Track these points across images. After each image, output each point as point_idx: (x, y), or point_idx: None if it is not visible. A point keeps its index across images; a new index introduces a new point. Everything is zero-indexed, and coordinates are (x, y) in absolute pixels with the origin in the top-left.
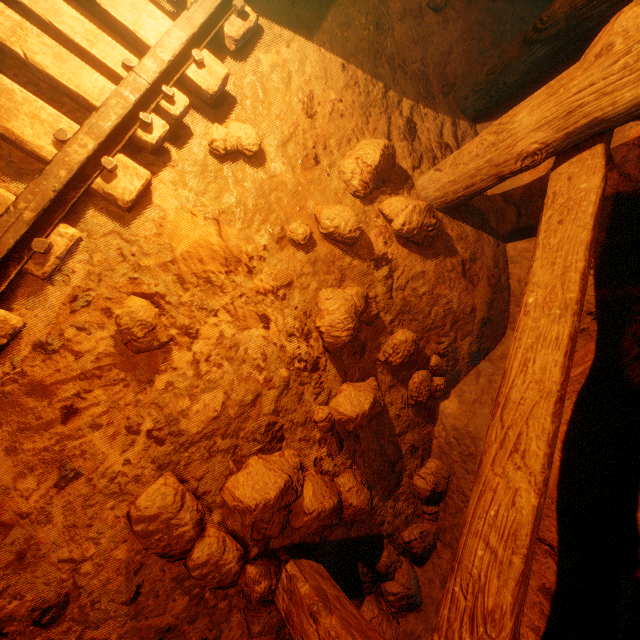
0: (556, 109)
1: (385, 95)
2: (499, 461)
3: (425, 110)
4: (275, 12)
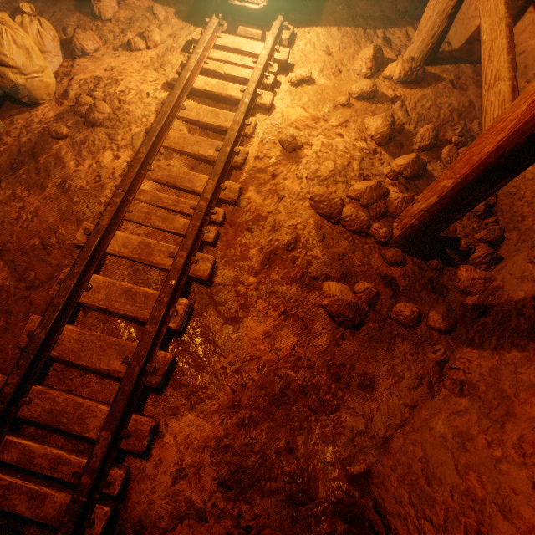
0: None
1: (365, 33)
2: (489, 94)
3: (392, 30)
4: (299, 24)
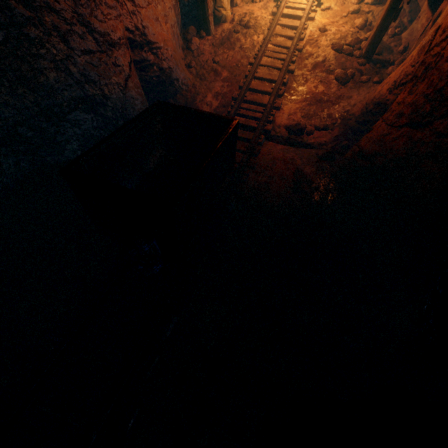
0: None
1: None
2: None
3: None
4: None
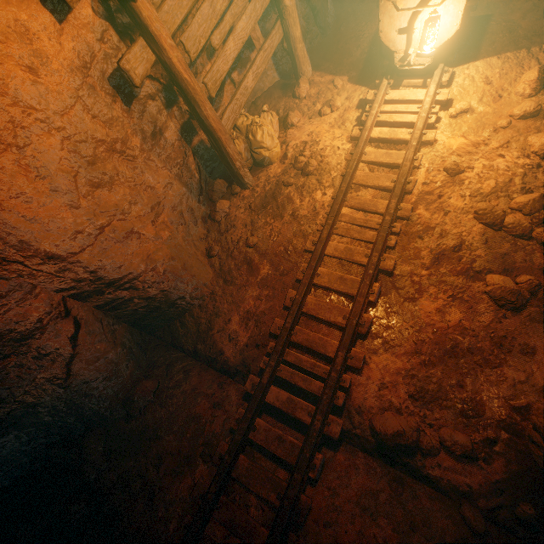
0: None
1: (528, 52)
2: None
3: None
4: (457, 63)
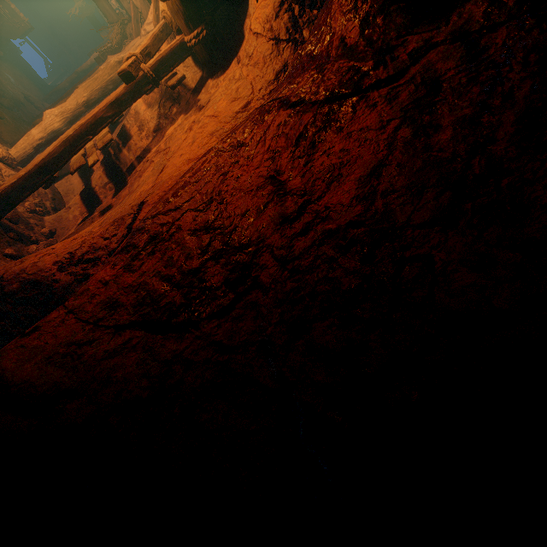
0: (42, 128)
1: None
2: None
3: None
4: None
